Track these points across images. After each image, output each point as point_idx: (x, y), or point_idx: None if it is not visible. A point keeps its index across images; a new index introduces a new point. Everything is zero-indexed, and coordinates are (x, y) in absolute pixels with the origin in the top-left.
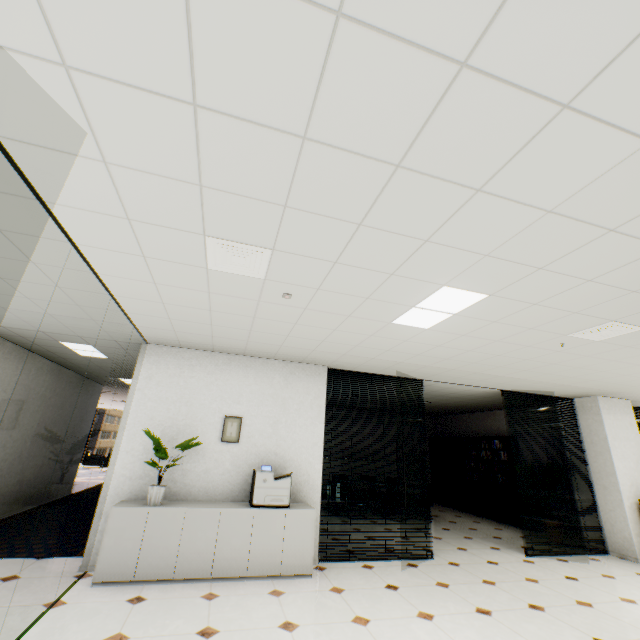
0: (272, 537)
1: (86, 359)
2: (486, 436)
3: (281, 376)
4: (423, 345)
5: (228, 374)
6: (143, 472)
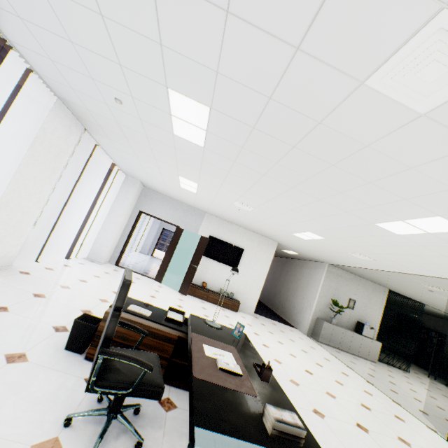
0: (366, 347)
1: (277, 249)
2: (426, 327)
3: (371, 288)
4: None
5: (352, 282)
6: (323, 310)
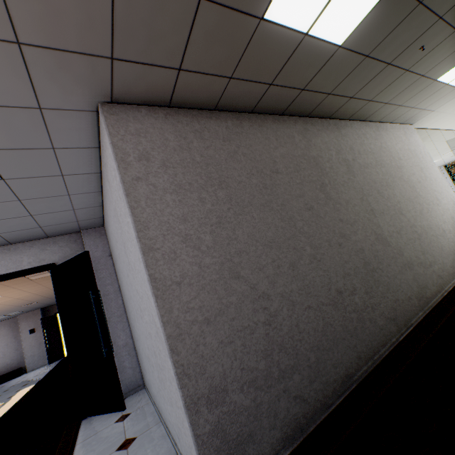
0: None
1: None
2: None
3: None
4: None
5: None
6: None
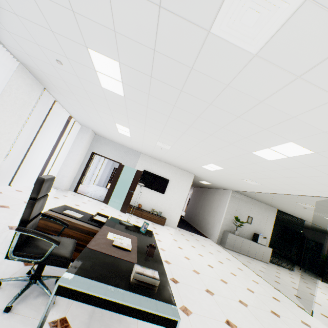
0: (261, 251)
1: (196, 181)
2: (308, 239)
3: (264, 208)
4: (323, 220)
5: (250, 204)
6: (228, 224)
